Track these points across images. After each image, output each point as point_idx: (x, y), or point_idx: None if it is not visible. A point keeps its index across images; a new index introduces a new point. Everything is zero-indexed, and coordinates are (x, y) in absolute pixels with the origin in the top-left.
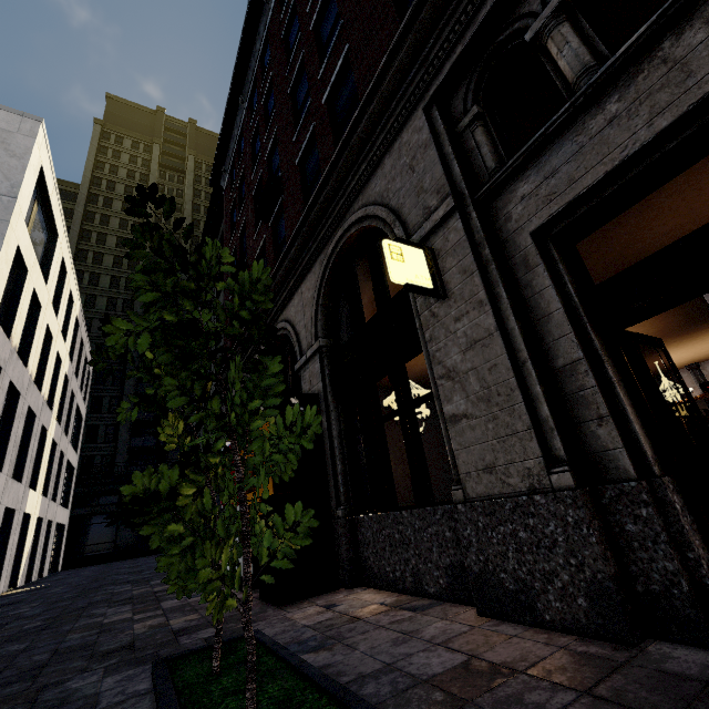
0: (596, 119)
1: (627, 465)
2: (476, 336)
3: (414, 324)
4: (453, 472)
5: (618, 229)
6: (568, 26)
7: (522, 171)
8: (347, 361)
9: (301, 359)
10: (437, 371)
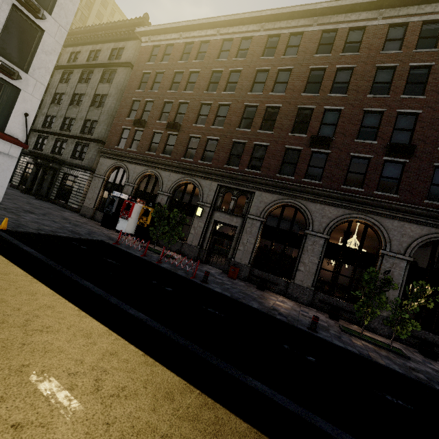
0: (227, 216)
1: (204, 248)
2: (201, 226)
3: (193, 213)
4: (186, 239)
5: (242, 199)
6: (234, 202)
7: (219, 211)
8: (174, 204)
9: (161, 192)
10: (193, 225)
